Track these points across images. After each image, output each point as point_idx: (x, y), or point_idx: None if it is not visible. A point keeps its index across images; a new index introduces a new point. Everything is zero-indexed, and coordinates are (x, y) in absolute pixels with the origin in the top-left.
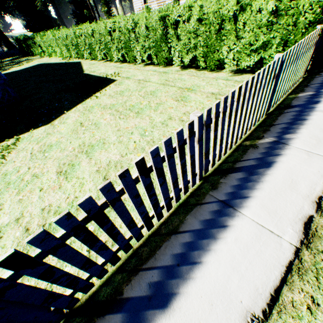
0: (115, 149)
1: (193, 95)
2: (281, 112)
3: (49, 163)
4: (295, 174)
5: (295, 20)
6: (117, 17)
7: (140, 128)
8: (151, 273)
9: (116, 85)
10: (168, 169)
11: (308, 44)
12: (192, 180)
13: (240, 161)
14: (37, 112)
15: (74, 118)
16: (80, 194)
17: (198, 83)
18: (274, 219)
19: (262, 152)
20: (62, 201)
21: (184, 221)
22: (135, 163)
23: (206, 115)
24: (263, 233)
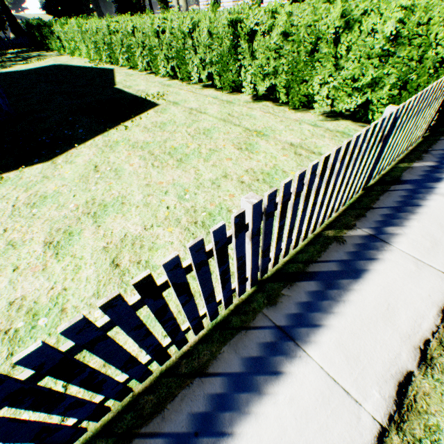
0: (138, 215)
1: (264, 143)
2: (385, 189)
3: (37, 225)
4: (394, 296)
5: (422, 54)
6: (170, 13)
7: (179, 187)
8: (153, 443)
9: (157, 112)
10: (197, 280)
11: (436, 92)
12: (239, 289)
13: (316, 262)
14: (36, 139)
15: (88, 157)
16: (72, 284)
17: (274, 124)
18: (354, 370)
19: (350, 251)
20: (42, 293)
21: (218, 355)
22: (132, 284)
23: (267, 201)
24: (334, 393)
